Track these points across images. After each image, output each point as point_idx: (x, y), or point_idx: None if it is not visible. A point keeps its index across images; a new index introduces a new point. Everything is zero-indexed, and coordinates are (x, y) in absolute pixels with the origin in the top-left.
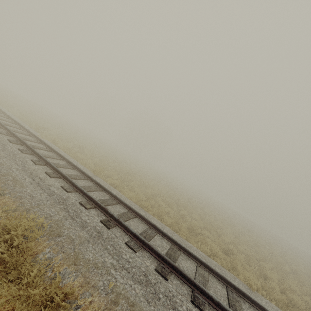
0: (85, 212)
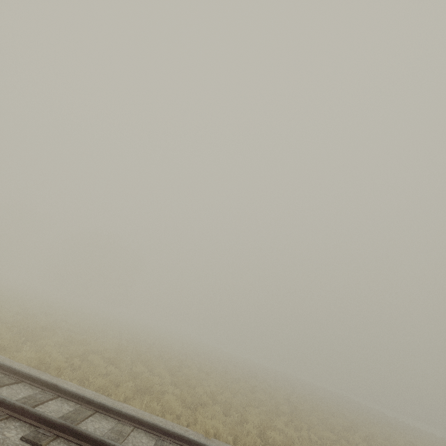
0: None
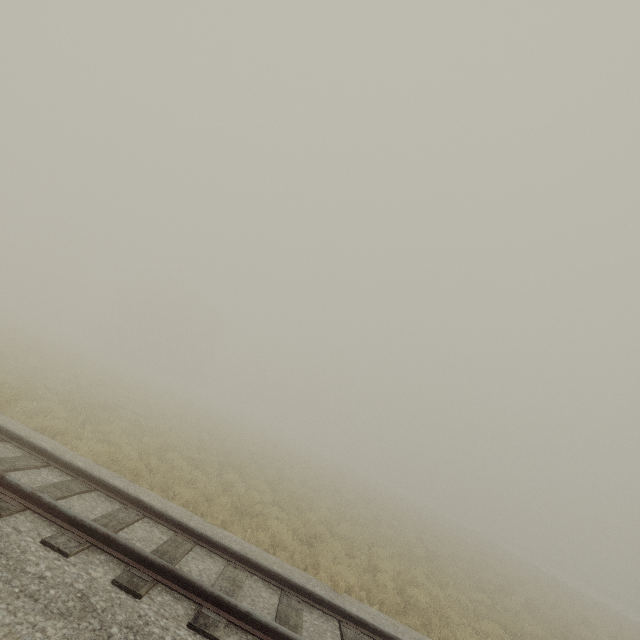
0: None
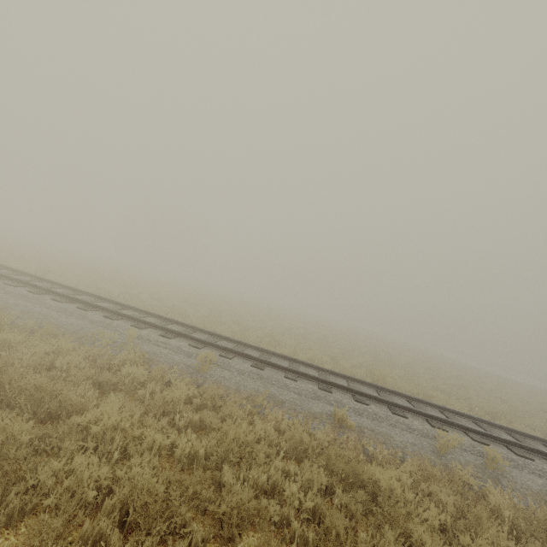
0: (10, 287)
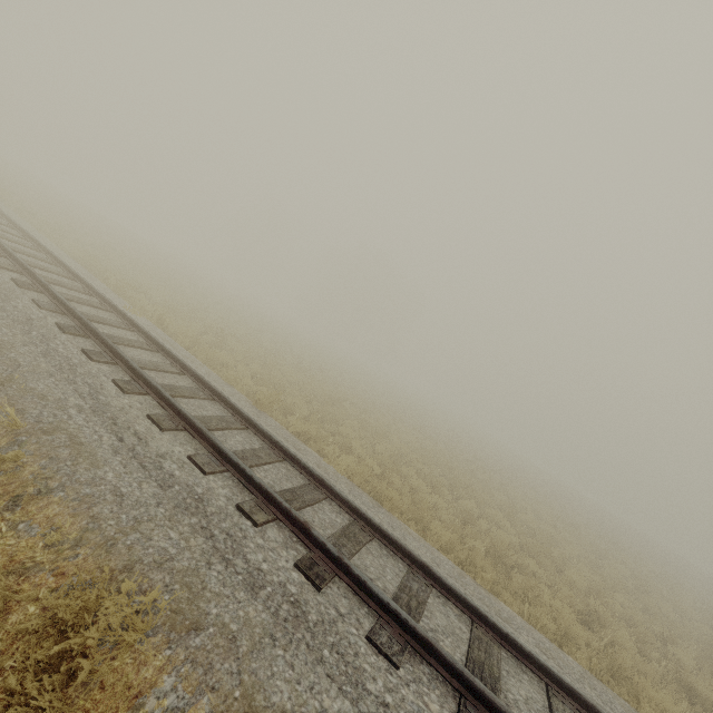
0: (255, 536)
